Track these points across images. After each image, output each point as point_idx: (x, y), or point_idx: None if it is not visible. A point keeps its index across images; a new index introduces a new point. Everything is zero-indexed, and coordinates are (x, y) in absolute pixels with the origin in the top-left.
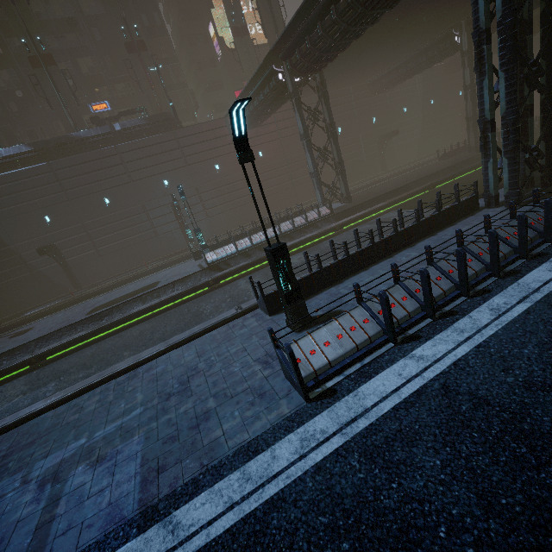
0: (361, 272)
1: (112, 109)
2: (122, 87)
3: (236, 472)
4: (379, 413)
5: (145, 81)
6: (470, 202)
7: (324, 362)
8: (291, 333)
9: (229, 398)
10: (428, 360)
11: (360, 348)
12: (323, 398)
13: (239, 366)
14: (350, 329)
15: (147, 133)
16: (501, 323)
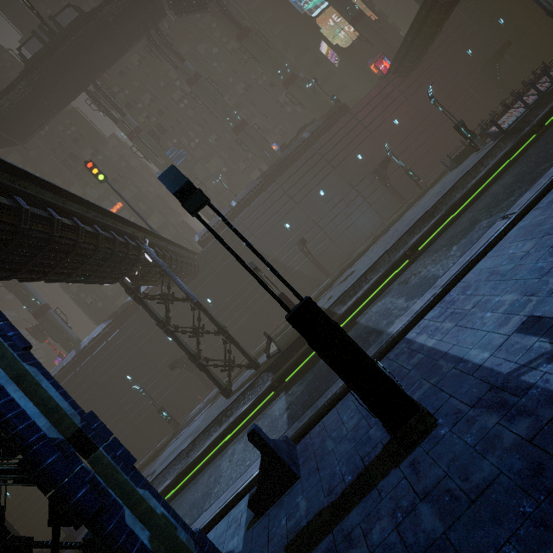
0: None
1: (279, 148)
2: (279, 129)
3: None
4: None
5: (305, 100)
6: None
7: None
8: None
9: None
10: None
11: None
12: None
13: None
14: None
15: (329, 127)
16: None
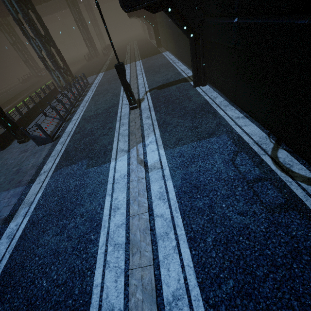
0: (33, 121)
1: None
2: None
3: (49, 158)
4: (74, 129)
5: None
6: (55, 90)
7: (50, 132)
8: (24, 144)
9: (22, 162)
10: (76, 119)
11: (57, 126)
12: (58, 138)
13: (12, 160)
14: (50, 122)
15: None
16: (85, 107)
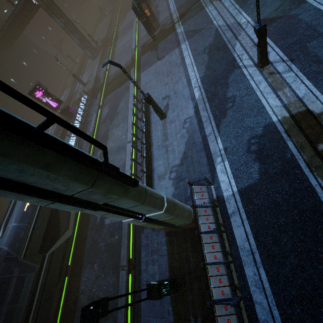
0: None
1: None
2: None
3: None
4: None
5: None
6: None
7: None
8: None
9: None
10: None
11: None
12: None
13: None
14: None
15: None
16: None
